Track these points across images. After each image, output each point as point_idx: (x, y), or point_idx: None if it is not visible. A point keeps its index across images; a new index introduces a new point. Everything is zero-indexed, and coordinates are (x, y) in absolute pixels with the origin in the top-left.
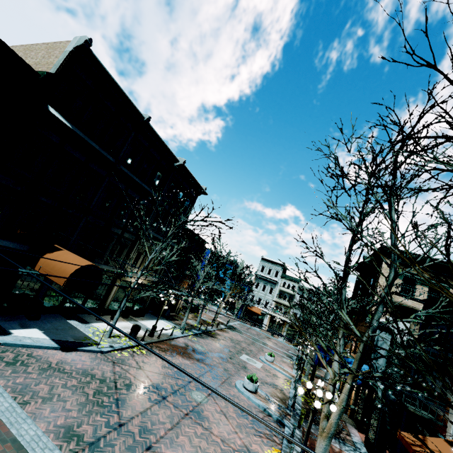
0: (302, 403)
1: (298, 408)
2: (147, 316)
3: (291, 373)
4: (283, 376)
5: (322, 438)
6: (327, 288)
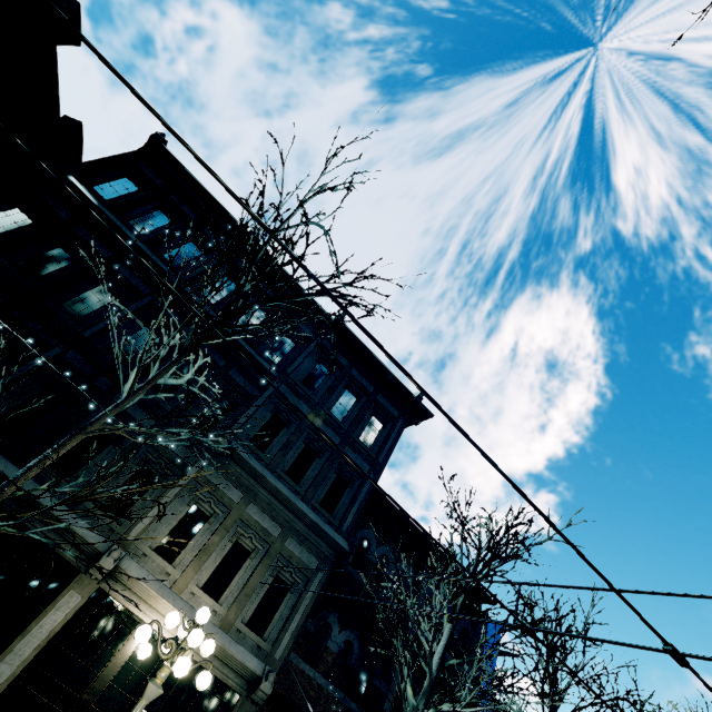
0: None
1: None
2: None
3: None
4: None
5: None
6: None
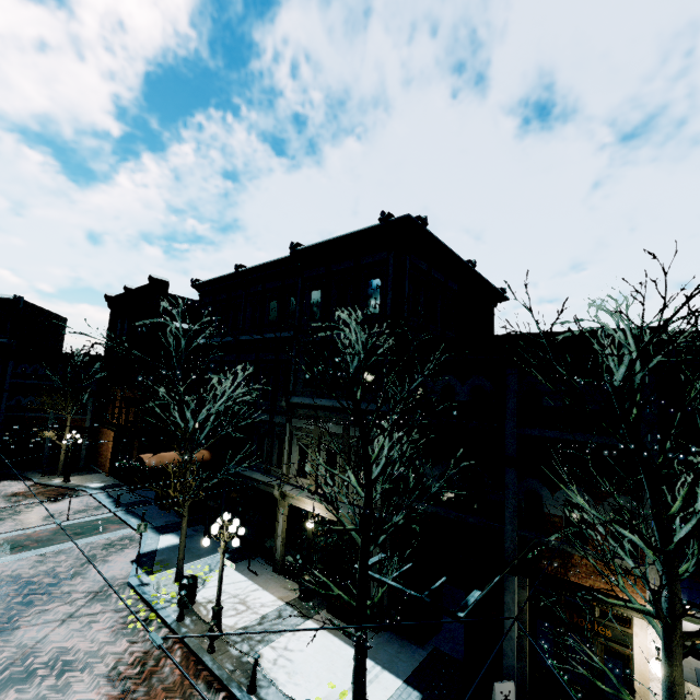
0: None
1: None
2: (381, 641)
3: None
4: None
5: None
6: None
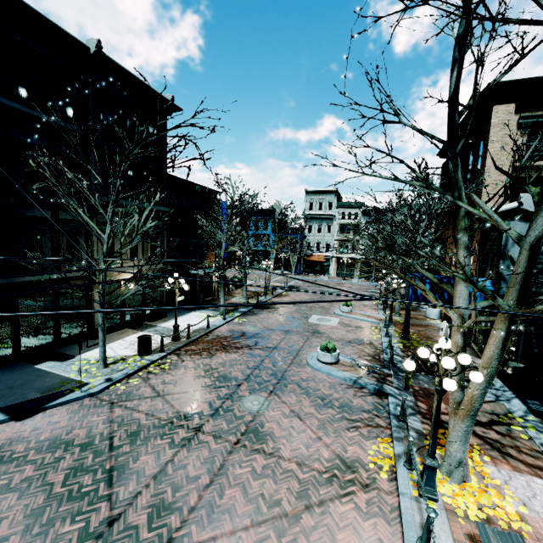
0: (402, 351)
1: (398, 361)
2: (172, 314)
3: (378, 316)
4: (368, 324)
5: (458, 418)
6: (418, 174)
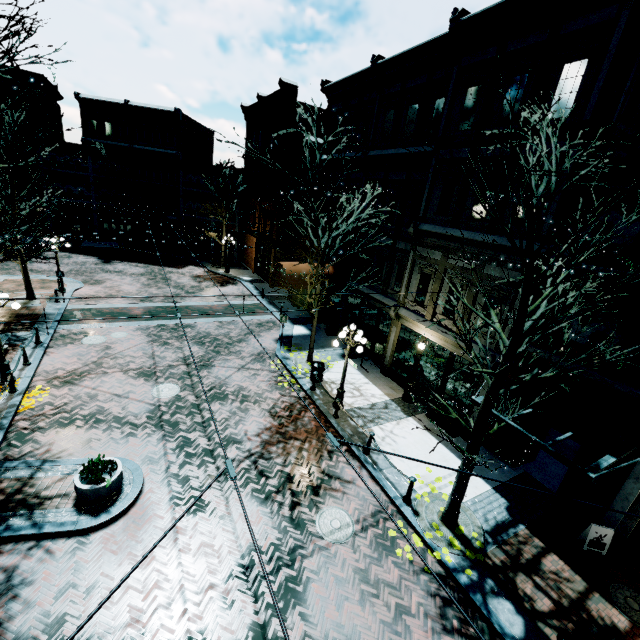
0: None
1: None
2: None
3: None
4: None
5: None
6: None
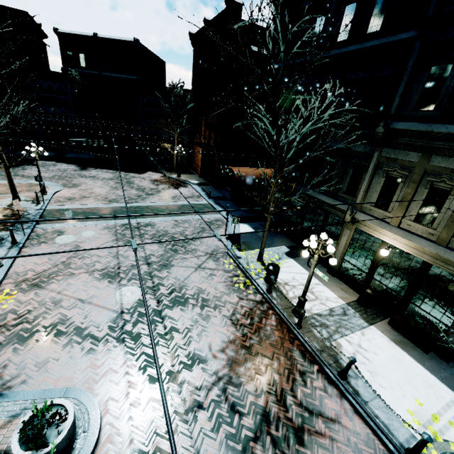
0: None
1: None
2: None
3: None
4: None
5: None
6: None
